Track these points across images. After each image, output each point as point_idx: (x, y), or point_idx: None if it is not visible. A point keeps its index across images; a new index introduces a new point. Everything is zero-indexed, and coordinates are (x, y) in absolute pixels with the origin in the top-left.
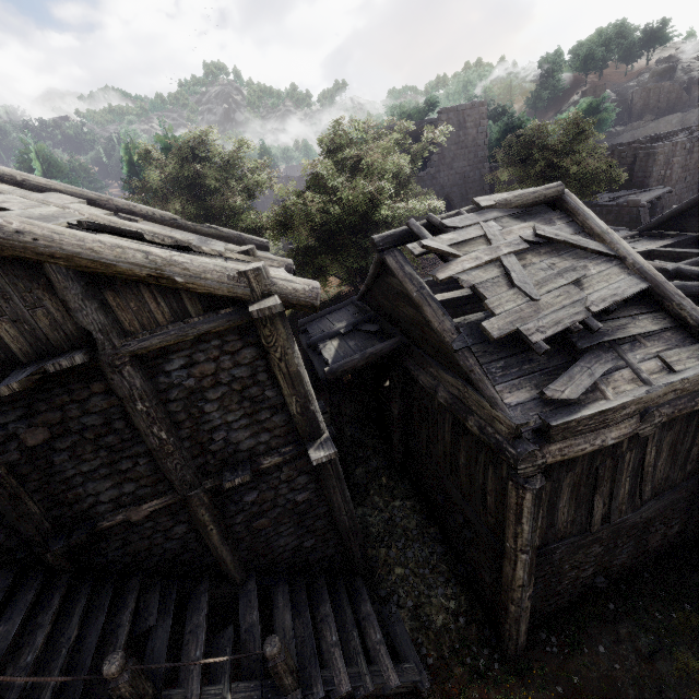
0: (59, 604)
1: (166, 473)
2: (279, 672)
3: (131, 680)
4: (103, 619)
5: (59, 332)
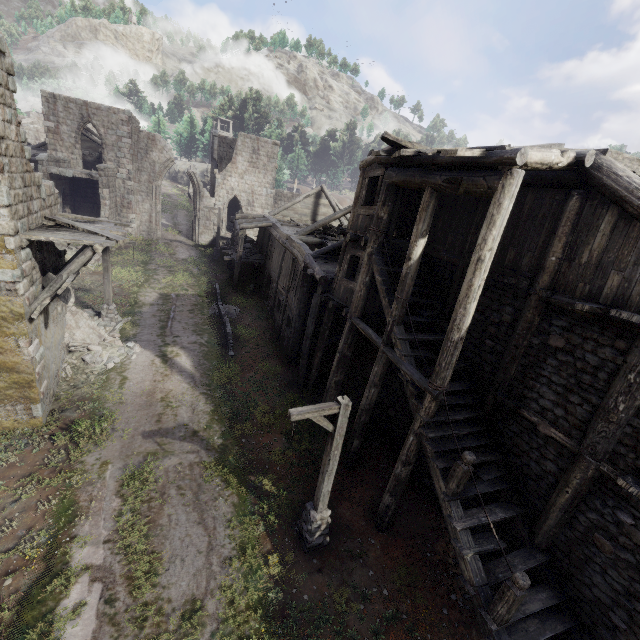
0: (471, 417)
1: (589, 428)
2: (504, 594)
3: (464, 471)
4: (475, 444)
5: (639, 298)
